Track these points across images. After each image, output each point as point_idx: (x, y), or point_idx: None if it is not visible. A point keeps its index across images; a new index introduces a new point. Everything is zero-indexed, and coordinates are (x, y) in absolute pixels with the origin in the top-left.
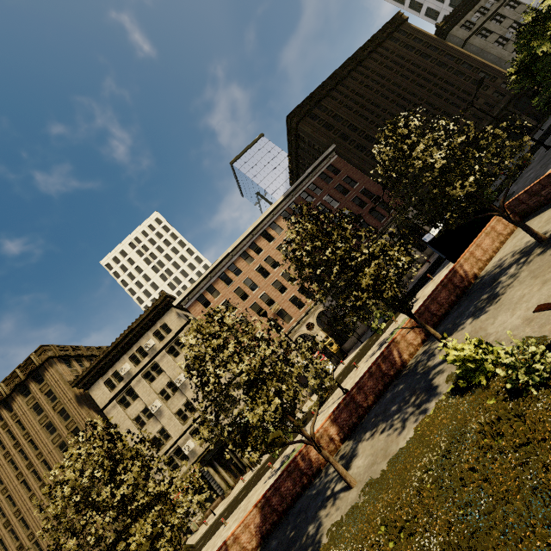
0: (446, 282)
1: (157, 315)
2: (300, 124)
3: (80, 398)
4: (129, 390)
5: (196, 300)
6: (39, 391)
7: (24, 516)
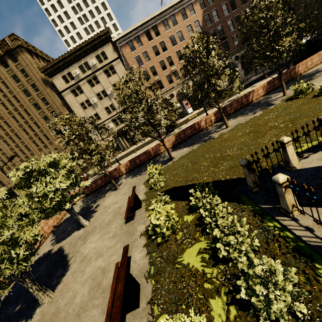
0: (288, 72)
1: (99, 43)
2: None
3: (45, 81)
4: (77, 87)
5: (127, 43)
6: (15, 67)
7: (17, 133)
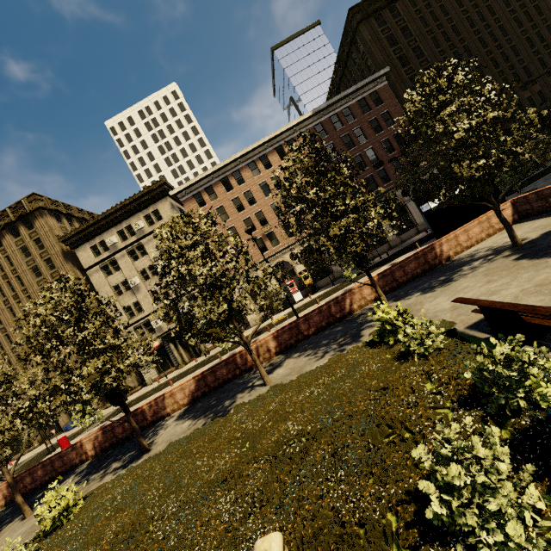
0: (420, 255)
1: (151, 199)
2: (362, 25)
3: (66, 254)
4: (113, 261)
5: (193, 197)
6: (28, 236)
7: (9, 334)
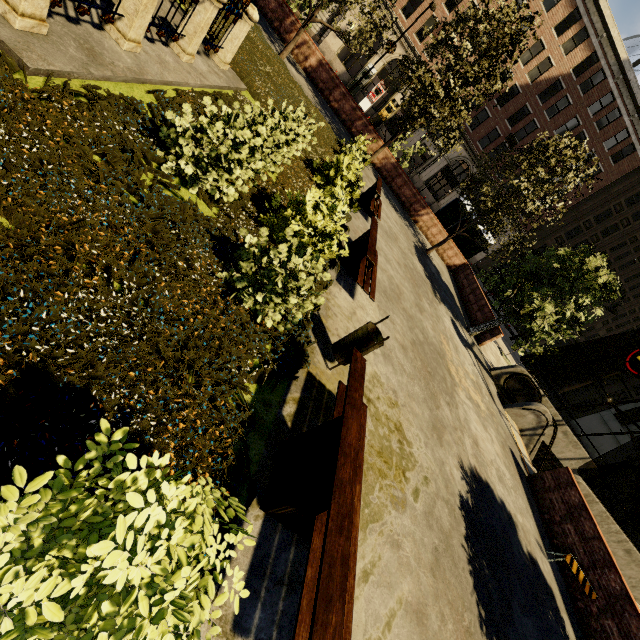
0: (417, 197)
1: None
2: None
3: None
4: None
5: None
6: None
7: None
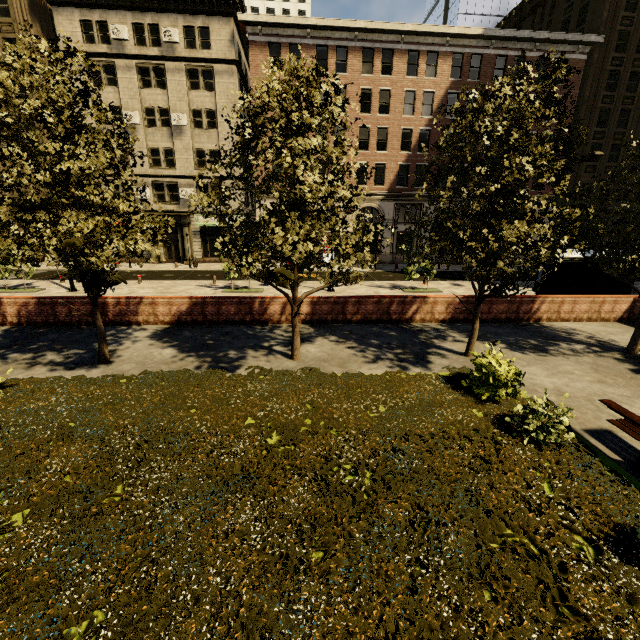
0: (516, 301)
1: (206, 5)
2: None
3: (36, 5)
4: (110, 66)
5: (267, 45)
6: None
7: None
